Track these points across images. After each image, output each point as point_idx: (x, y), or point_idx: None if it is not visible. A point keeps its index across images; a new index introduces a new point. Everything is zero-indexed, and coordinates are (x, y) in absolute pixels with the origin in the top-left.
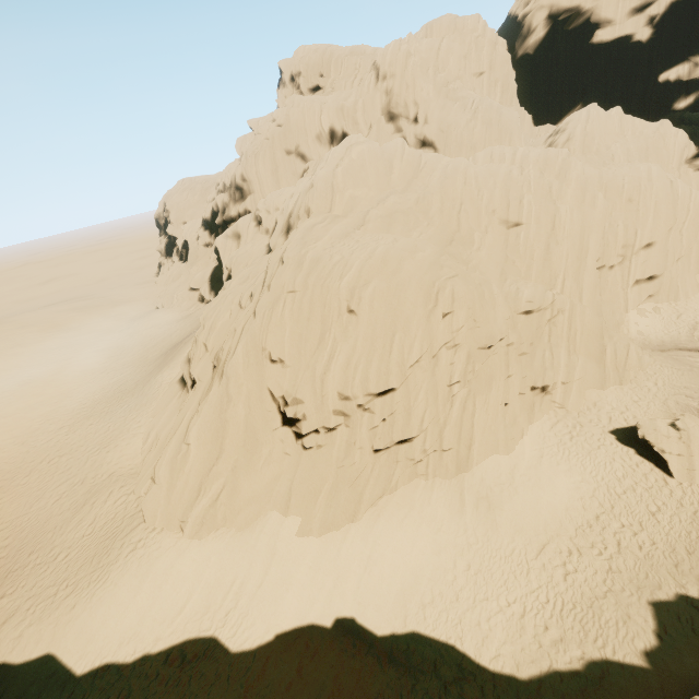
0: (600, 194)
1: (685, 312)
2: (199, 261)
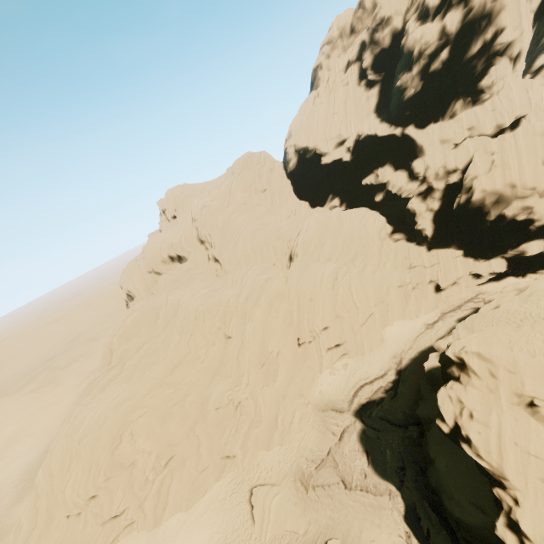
0: (281, 307)
1: (361, 368)
2: None
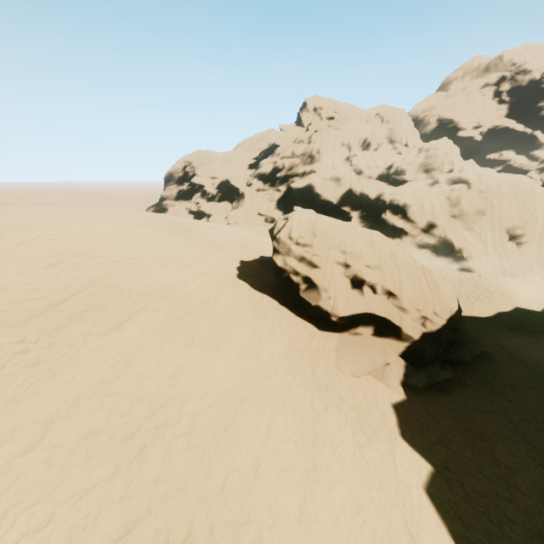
0: None
1: None
2: (257, 198)
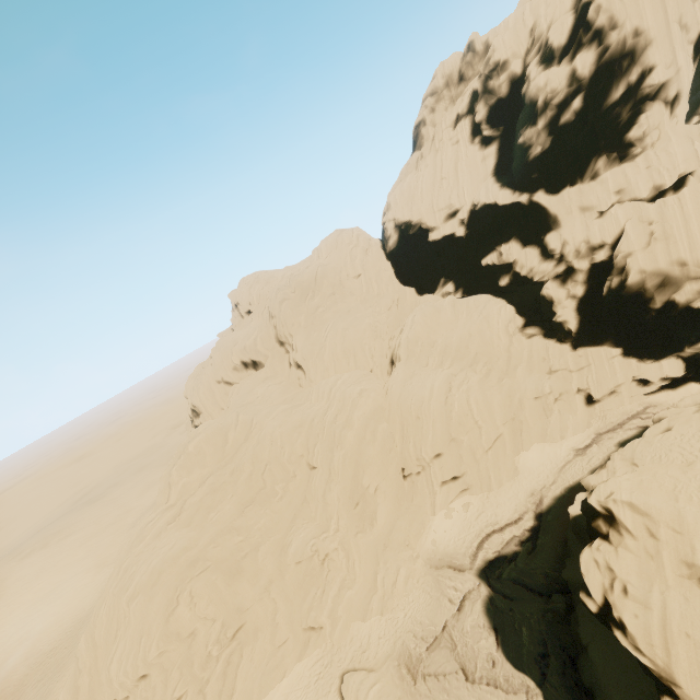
0: (379, 428)
1: (487, 509)
2: None
